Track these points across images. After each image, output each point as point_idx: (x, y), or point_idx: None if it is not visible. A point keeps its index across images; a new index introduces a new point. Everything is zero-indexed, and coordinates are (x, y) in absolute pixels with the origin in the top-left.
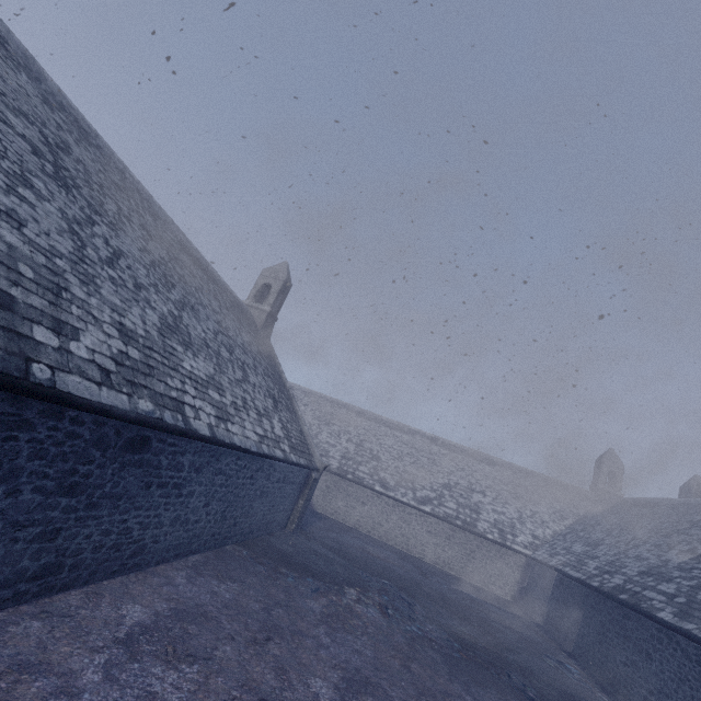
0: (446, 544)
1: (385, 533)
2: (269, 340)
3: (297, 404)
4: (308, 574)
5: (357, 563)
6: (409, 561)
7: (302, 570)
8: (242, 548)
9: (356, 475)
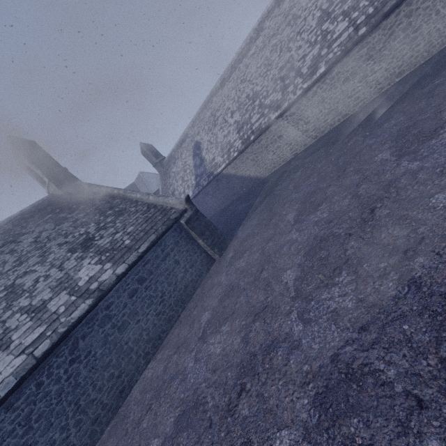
0: (372, 66)
1: (315, 132)
2: (82, 184)
3: (132, 194)
4: (189, 352)
5: (267, 236)
6: (343, 135)
7: (188, 347)
8: (149, 370)
9: (255, 131)
